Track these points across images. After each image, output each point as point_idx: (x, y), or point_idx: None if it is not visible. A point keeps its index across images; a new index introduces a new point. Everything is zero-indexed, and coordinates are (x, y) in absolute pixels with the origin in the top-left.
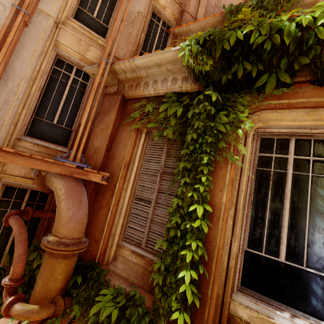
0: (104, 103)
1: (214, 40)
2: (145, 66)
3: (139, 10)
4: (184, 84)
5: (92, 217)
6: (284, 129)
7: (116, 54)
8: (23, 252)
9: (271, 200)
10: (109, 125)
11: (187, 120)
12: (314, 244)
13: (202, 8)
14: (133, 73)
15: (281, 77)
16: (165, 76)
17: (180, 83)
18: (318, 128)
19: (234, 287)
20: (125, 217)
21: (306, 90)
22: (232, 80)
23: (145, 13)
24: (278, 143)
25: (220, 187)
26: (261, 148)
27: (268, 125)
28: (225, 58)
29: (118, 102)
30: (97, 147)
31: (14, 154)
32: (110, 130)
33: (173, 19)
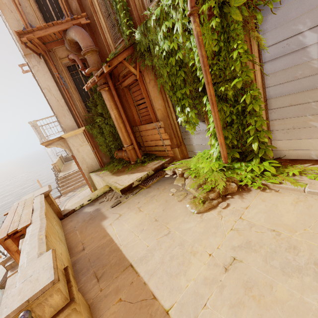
0: None
1: None
2: None
3: None
4: None
5: (100, 47)
6: None
7: None
8: (78, 59)
9: None
10: None
11: None
12: None
13: None
14: None
15: None
16: None
17: None
18: None
19: (145, 6)
20: (109, 33)
21: None
22: None
23: None
24: None
25: None
26: None
27: None
28: None
29: None
30: (75, 8)
31: (48, 28)
32: None
33: None
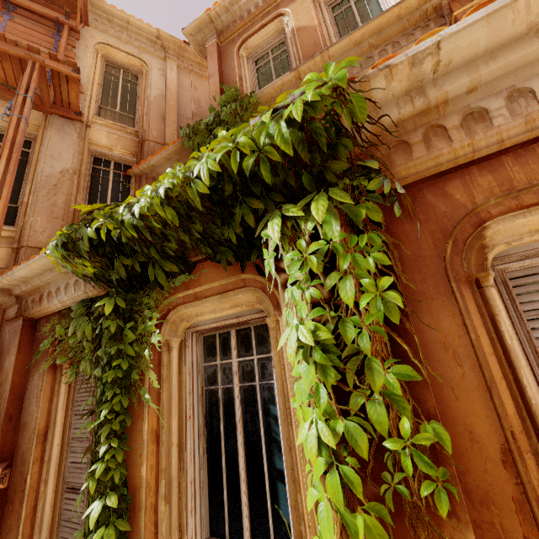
0: (4, 336)
1: (73, 240)
2: (34, 275)
3: (64, 168)
4: (88, 288)
5: None
6: (213, 324)
7: (33, 243)
8: None
9: (225, 438)
10: (8, 374)
11: (101, 342)
12: (278, 503)
13: (171, 128)
14: (28, 285)
15: (166, 267)
16: (67, 280)
17: (84, 287)
18: (243, 315)
19: None
20: (53, 532)
21: (208, 270)
22: (129, 276)
23: (75, 167)
24: (221, 340)
25: (140, 449)
26: (206, 353)
27: (196, 321)
28: (102, 256)
29: (18, 332)
30: None
31: None
32: (9, 384)
33: (130, 156)
